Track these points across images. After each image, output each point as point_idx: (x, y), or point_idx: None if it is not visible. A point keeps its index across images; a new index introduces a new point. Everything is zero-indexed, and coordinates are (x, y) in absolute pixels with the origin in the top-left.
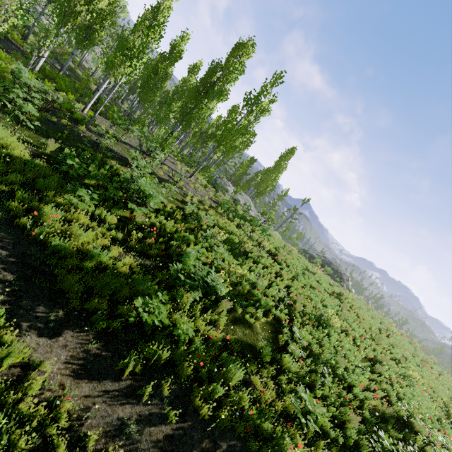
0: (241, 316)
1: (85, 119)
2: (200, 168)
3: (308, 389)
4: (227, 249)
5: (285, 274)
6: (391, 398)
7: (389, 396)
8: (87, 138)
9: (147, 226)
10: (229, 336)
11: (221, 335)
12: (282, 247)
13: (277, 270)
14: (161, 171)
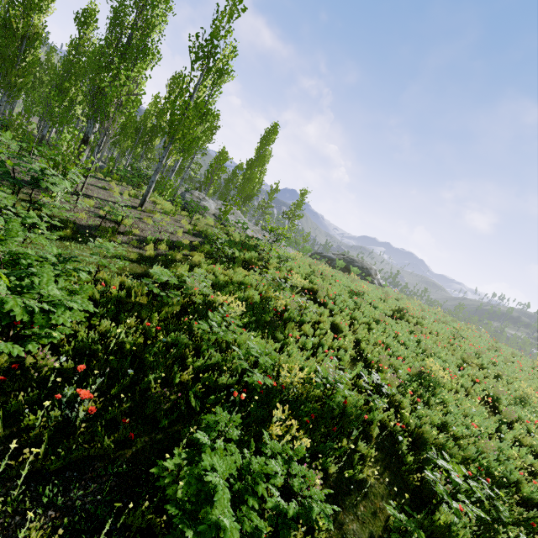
0: (337, 474)
1: None
2: (152, 187)
3: None
4: (253, 327)
5: (342, 321)
6: None
7: None
8: None
9: (68, 370)
10: None
11: None
12: (311, 272)
13: (330, 320)
14: (76, 215)
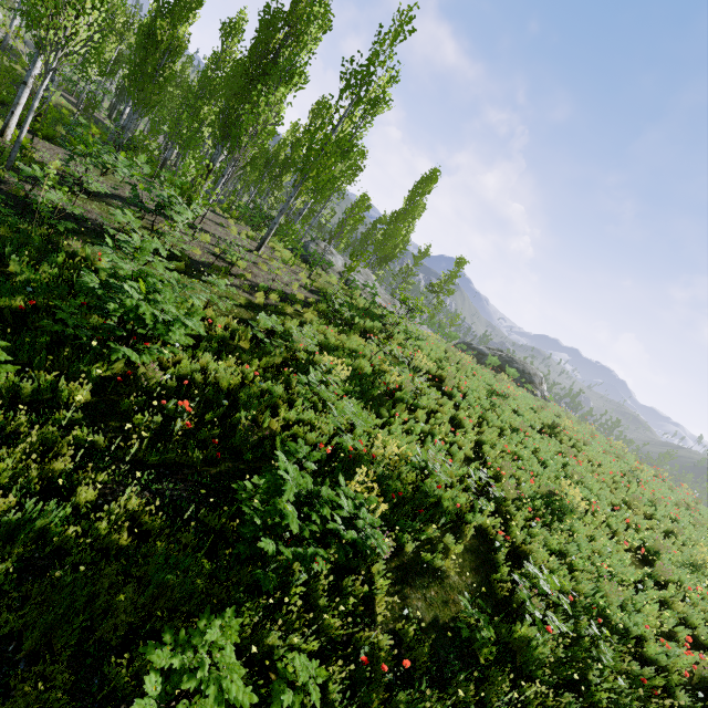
0: (414, 555)
1: (3, 152)
2: (274, 229)
3: (574, 686)
4: (356, 397)
5: (467, 418)
6: (698, 631)
7: (691, 626)
8: (9, 193)
9: (171, 389)
10: (401, 628)
11: (385, 642)
12: (444, 358)
13: (452, 413)
14: (193, 248)
